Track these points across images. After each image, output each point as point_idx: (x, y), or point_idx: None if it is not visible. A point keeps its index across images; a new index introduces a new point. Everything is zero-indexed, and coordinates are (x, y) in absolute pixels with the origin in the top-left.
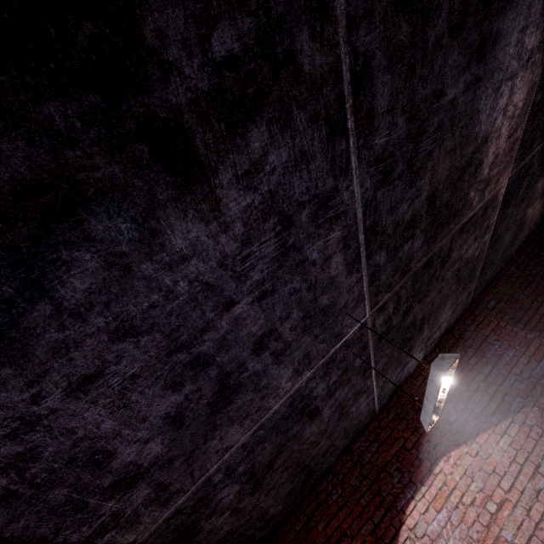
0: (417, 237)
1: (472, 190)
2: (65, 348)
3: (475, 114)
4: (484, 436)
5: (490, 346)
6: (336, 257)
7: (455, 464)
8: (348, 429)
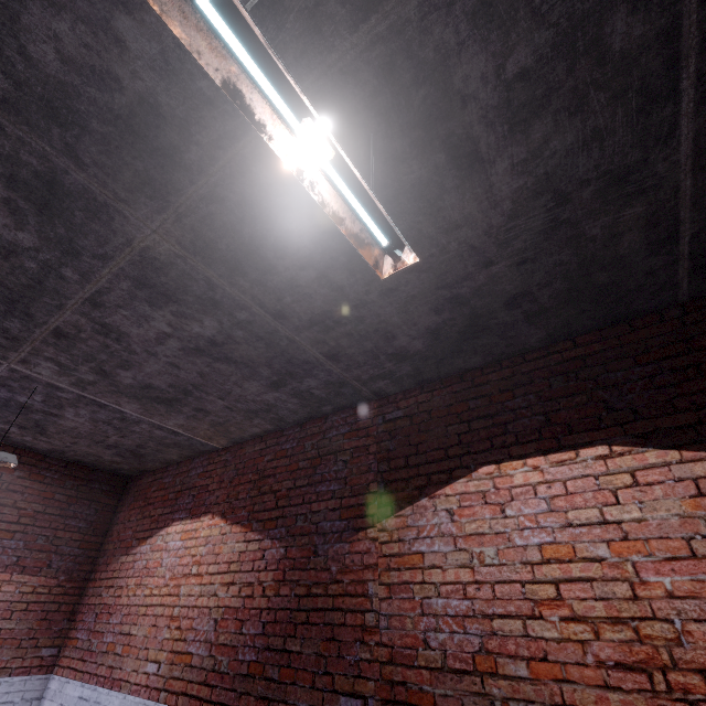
0: None
1: (26, 262)
2: None
3: None
4: (238, 528)
5: (332, 463)
6: None
7: (210, 526)
8: (163, 443)
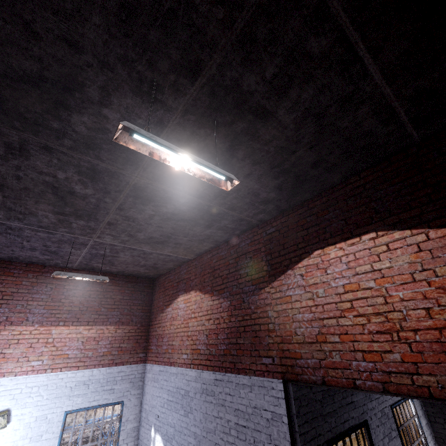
0: (77, 222)
1: (91, 200)
2: (2, 248)
3: (24, 190)
4: (208, 295)
5: (244, 259)
6: (38, 233)
7: (195, 296)
8: (165, 261)
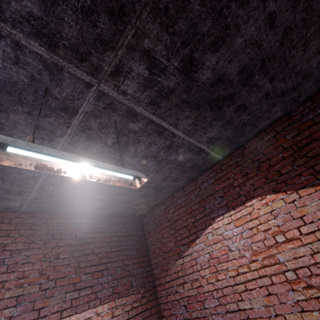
0: None
1: None
2: None
3: None
4: (309, 190)
5: None
6: None
7: (265, 204)
8: (183, 169)
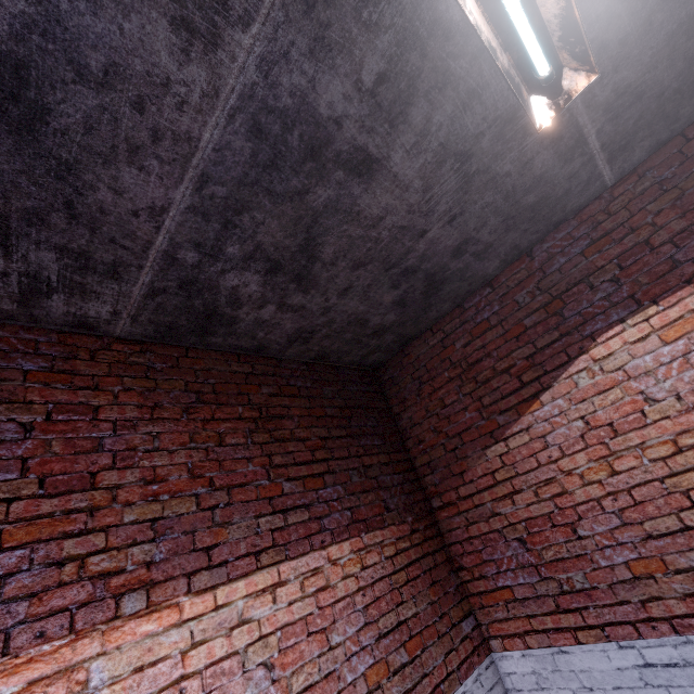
0: None
1: None
2: None
3: None
4: None
5: None
6: None
7: None
8: (512, 214)
